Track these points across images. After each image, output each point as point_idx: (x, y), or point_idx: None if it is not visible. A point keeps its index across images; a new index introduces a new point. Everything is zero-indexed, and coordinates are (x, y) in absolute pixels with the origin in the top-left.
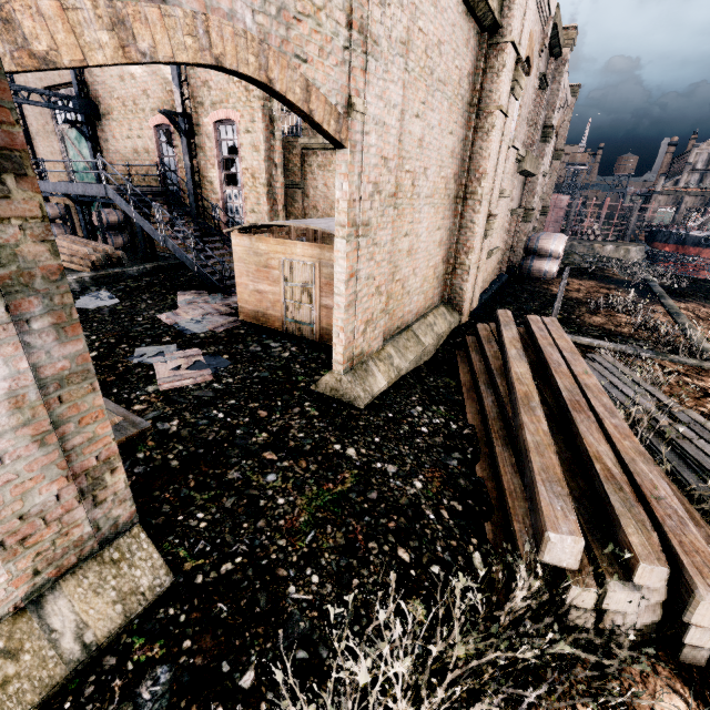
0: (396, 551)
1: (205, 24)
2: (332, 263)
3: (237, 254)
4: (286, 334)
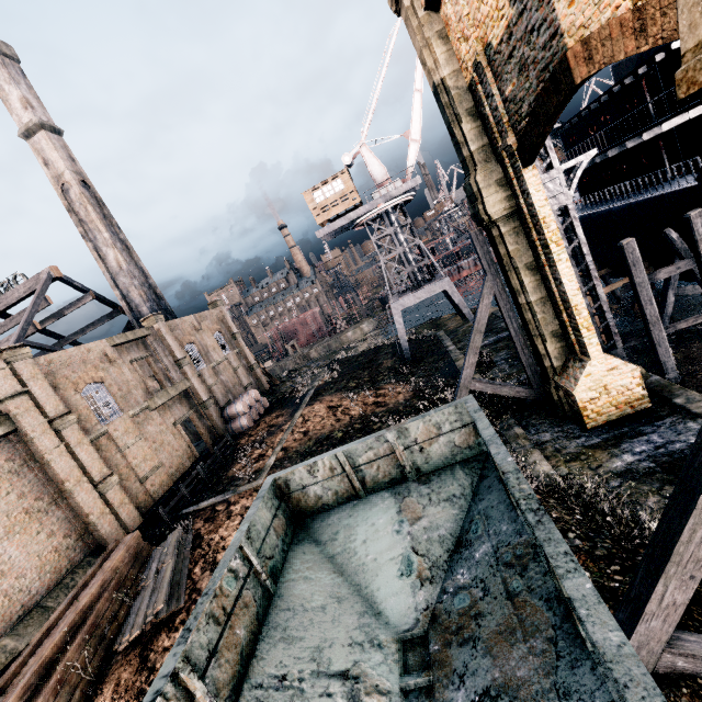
0: None
1: None
2: None
3: None
4: None
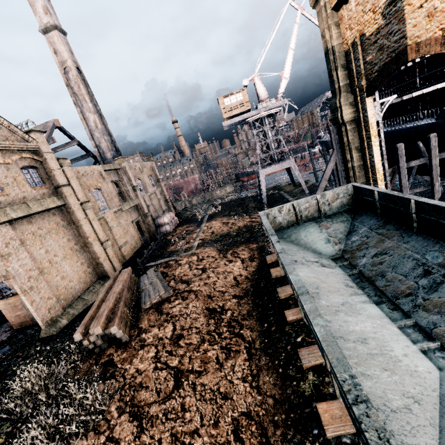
0: (53, 360)
1: None
2: None
3: (2, 308)
4: (35, 324)
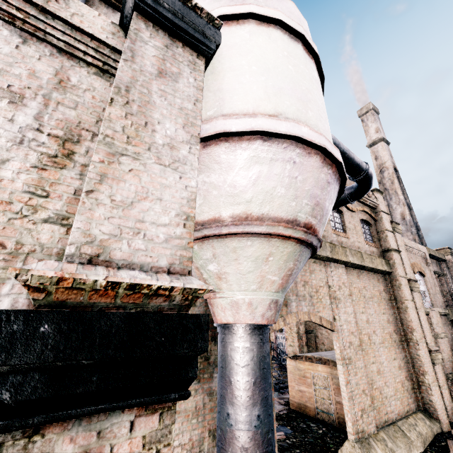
0: None
1: (297, 313)
2: (337, 376)
3: (289, 369)
4: (318, 419)
